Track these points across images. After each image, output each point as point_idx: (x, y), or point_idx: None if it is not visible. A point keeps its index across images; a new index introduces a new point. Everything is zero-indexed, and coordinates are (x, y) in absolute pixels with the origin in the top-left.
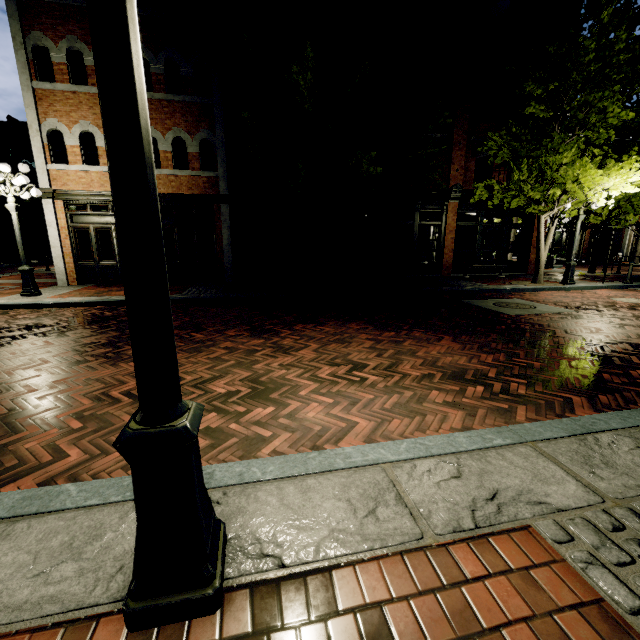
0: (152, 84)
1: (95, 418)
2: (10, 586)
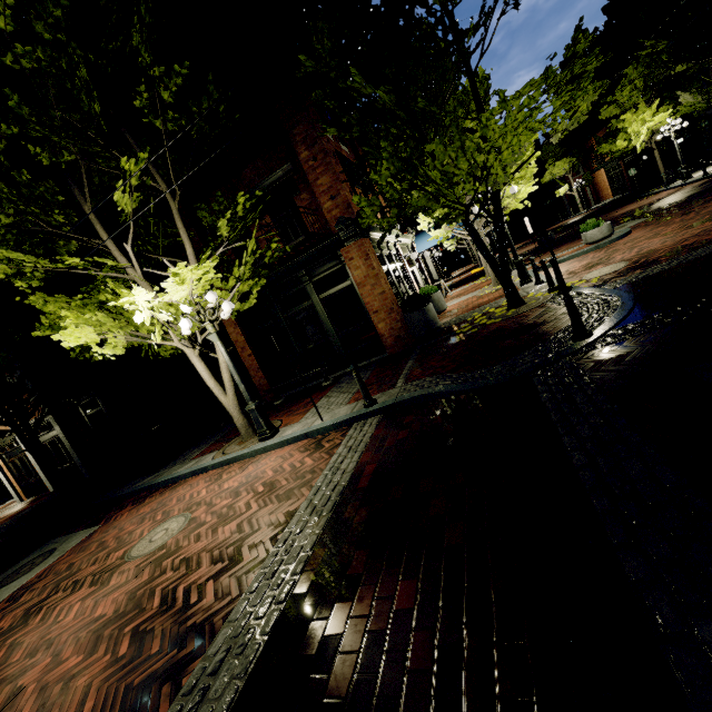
0: None
1: None
2: None
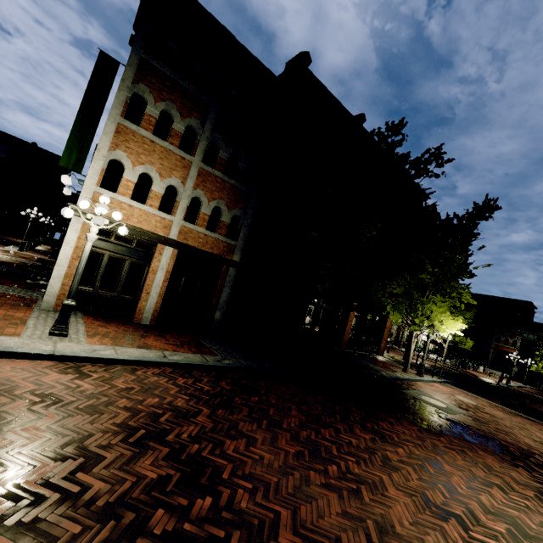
0: (214, 162)
1: None
2: None
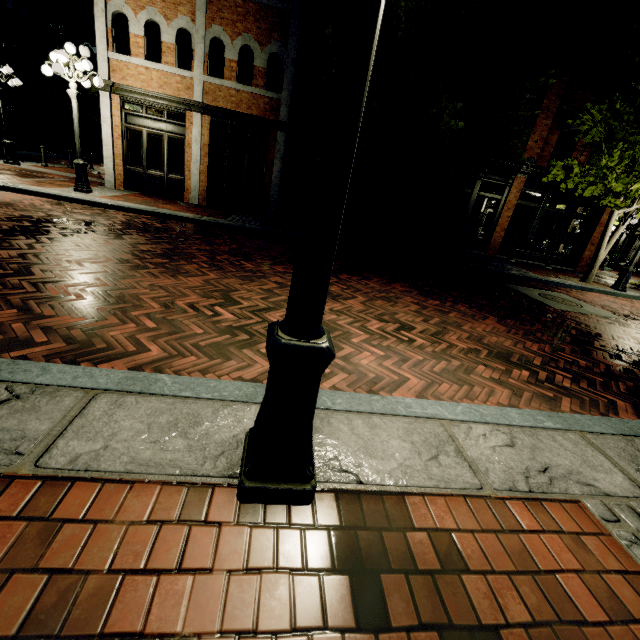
0: None
1: (166, 322)
2: (134, 445)
